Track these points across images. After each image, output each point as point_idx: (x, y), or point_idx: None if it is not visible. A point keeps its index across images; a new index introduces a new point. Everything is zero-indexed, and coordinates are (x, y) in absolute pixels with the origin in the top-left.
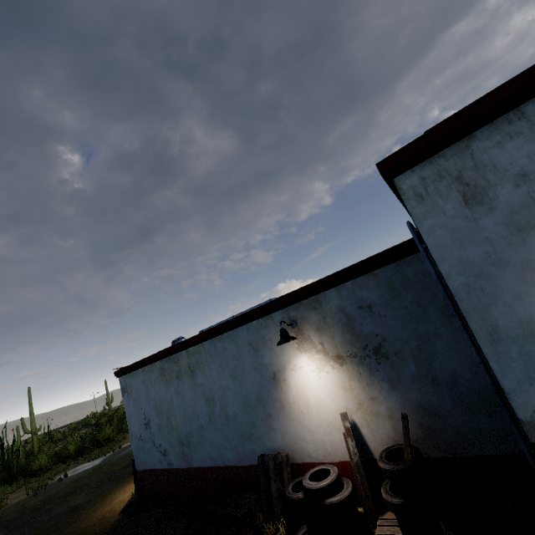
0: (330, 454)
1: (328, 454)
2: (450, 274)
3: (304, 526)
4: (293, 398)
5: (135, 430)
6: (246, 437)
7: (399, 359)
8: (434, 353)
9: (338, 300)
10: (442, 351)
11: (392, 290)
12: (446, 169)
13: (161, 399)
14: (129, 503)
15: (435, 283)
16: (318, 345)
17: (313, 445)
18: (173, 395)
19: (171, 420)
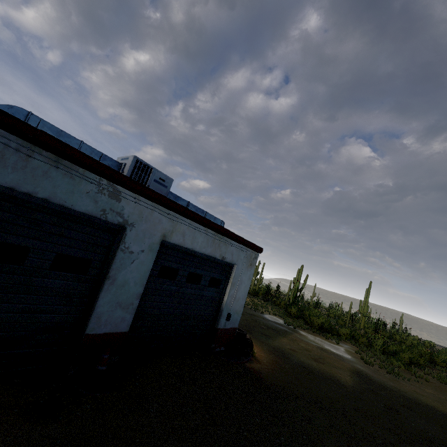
0: None
1: None
2: None
3: None
4: None
5: None
6: None
7: None
8: None
9: None
10: None
11: None
12: None
13: None
14: None
15: None
16: None
17: None
18: None
19: None
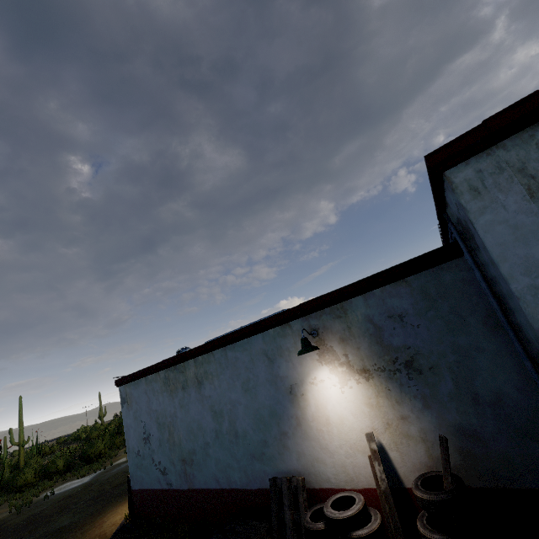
0: (352, 479)
1: (349, 479)
2: (513, 275)
3: None
4: (312, 414)
5: (132, 444)
6: (256, 457)
7: (435, 375)
8: (475, 368)
9: (365, 308)
10: (484, 367)
11: (427, 299)
12: (507, 160)
13: (164, 412)
14: (122, 527)
15: (476, 292)
16: (341, 357)
17: (333, 469)
18: (177, 408)
19: (174, 434)
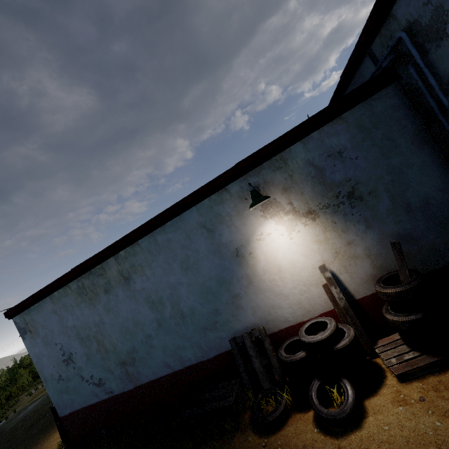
0: (309, 311)
1: (306, 312)
2: None
3: (315, 381)
4: (263, 269)
5: (49, 372)
6: (209, 328)
7: (374, 198)
8: (406, 182)
9: (305, 154)
10: (414, 179)
11: (362, 131)
12: None
13: (85, 324)
14: None
15: (404, 115)
16: (286, 206)
17: (290, 309)
18: (102, 314)
19: (104, 342)
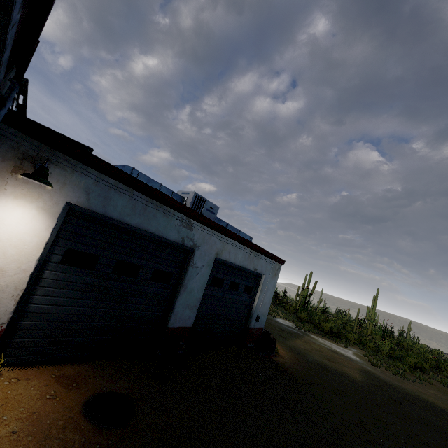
0: None
1: None
2: None
3: None
4: None
5: None
6: None
7: None
8: None
9: None
10: None
11: None
12: None
13: None
14: None
15: None
16: None
17: None
18: None
19: None
